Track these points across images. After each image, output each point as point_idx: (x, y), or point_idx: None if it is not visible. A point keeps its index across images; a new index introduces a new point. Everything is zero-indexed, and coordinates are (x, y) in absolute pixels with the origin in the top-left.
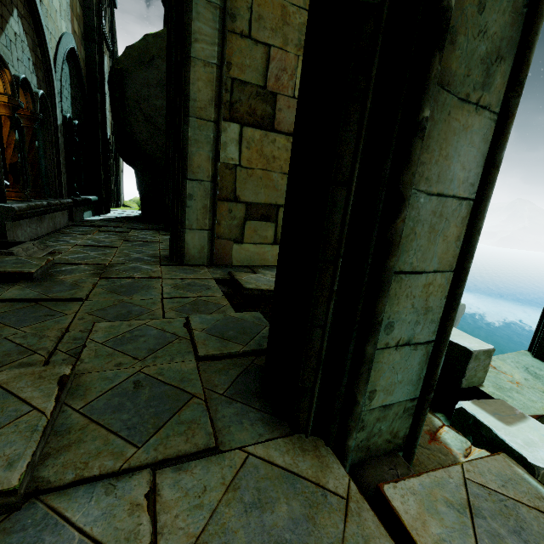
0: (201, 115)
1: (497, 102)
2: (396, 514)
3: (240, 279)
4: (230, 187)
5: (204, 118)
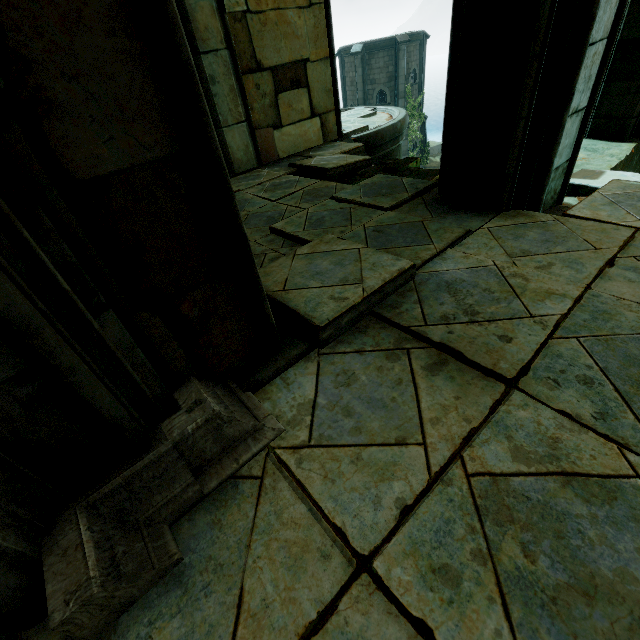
0: None
1: None
2: (582, 217)
3: (311, 165)
4: (248, 50)
5: None
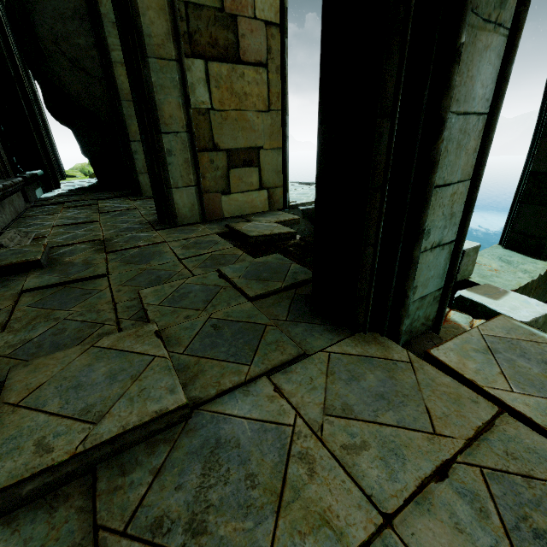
0: (160, 54)
1: (510, 18)
2: (445, 364)
3: (240, 229)
4: (207, 135)
5: (164, 57)
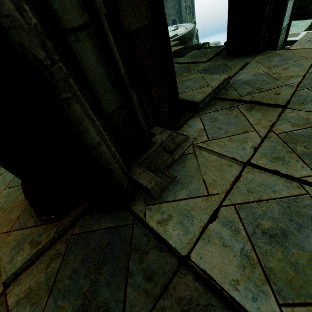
0: None
1: None
2: (297, 49)
3: None
4: None
5: None
